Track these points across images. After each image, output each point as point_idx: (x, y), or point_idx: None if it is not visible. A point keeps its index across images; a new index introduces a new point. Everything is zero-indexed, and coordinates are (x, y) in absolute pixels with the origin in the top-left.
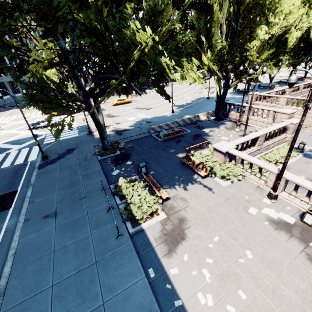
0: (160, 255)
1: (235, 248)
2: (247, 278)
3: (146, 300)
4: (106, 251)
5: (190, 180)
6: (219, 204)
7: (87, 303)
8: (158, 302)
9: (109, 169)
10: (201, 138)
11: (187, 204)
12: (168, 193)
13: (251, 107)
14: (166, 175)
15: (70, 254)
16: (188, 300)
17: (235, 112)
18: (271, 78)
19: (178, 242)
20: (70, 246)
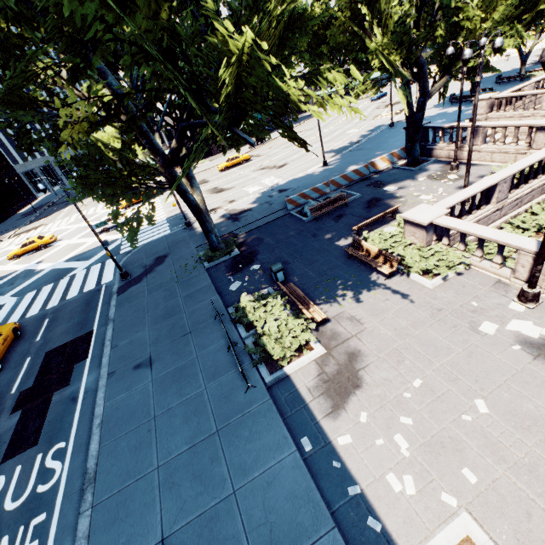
0: (318, 416)
1: (454, 397)
2: (478, 447)
3: (300, 486)
4: (230, 414)
5: (364, 284)
6: (420, 322)
7: (210, 491)
8: (320, 490)
9: (225, 282)
10: (381, 205)
11: (362, 328)
12: (326, 312)
13: (478, 128)
14: (320, 281)
15: (179, 420)
16: (372, 485)
17: (447, 143)
18: (524, 56)
19: (348, 393)
20: (177, 408)
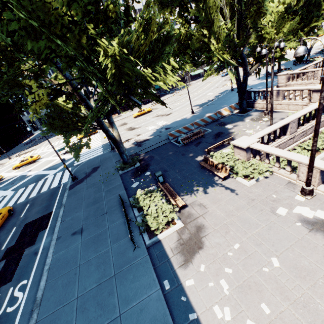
0: (175, 266)
1: (259, 255)
2: (272, 289)
3: (160, 313)
4: (123, 264)
5: (209, 183)
6: (241, 207)
7: (106, 314)
8: (172, 315)
9: (129, 182)
10: (222, 136)
11: (206, 211)
12: (186, 201)
13: (279, 91)
14: (184, 182)
15: (93, 267)
16: (204, 313)
17: (262, 100)
18: (308, 49)
19: (194, 252)
20: (93, 260)
